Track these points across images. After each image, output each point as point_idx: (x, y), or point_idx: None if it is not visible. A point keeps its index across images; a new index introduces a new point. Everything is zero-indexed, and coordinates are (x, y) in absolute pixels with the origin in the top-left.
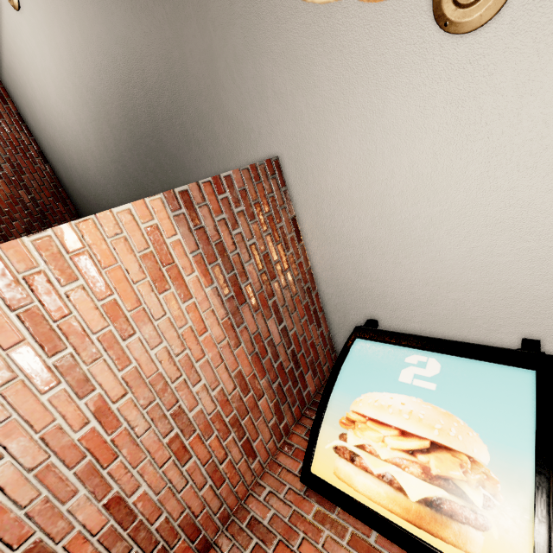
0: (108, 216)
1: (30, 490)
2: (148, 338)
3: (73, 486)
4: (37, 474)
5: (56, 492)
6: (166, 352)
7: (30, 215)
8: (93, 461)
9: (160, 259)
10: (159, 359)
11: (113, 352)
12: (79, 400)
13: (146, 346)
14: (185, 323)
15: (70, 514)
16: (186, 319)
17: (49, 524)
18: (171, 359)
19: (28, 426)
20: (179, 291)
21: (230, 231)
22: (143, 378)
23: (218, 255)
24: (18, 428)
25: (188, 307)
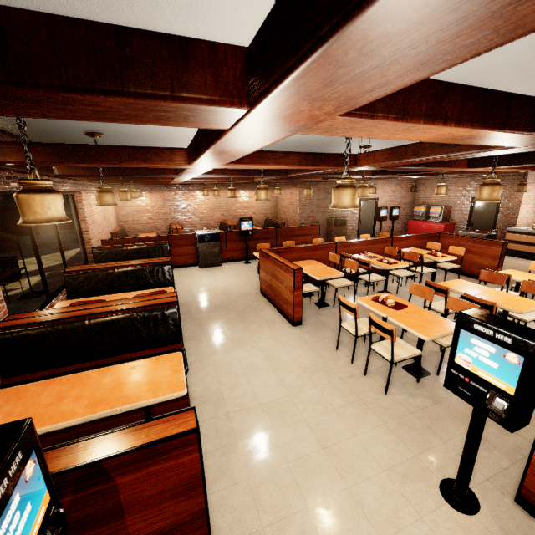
0: (524, 194)
1: (531, 211)
2: (531, 196)
3: (533, 209)
4: (531, 210)
5: (532, 210)
6: (533, 195)
7: (409, 183)
8: (533, 207)
9: (528, 190)
10: (533, 196)
11: (530, 200)
12: (530, 205)
13: (532, 197)
14: (533, 191)
15: (534, 210)
16: (533, 191)
17: (533, 212)
18: (534, 195)
19: (529, 209)
20: (531, 190)
21: (532, 178)
22: (533, 199)
23: (532, 182)
24: (528, 209)
25: (533, 190)
